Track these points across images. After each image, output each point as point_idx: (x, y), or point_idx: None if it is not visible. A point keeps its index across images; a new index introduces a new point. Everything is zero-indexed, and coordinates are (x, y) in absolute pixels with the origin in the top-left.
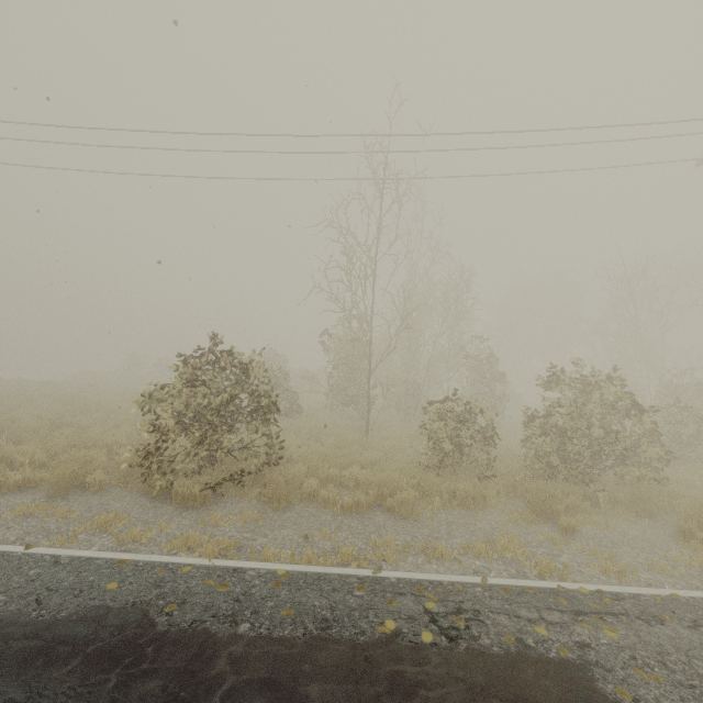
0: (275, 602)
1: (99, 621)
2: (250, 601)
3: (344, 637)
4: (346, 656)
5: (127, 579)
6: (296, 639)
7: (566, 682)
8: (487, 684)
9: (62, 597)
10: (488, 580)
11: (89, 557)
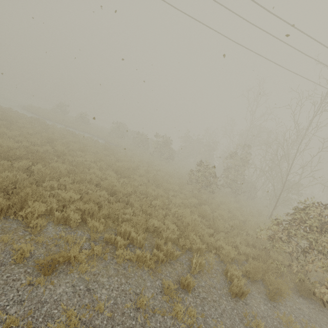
0: None
1: None
2: None
3: None
4: None
5: None
6: None
7: None
8: None
9: None
10: None
11: None
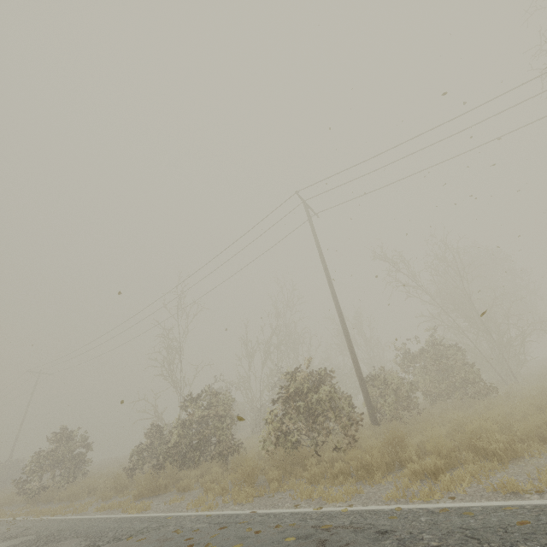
0: None
1: None
2: None
3: None
4: None
5: None
6: None
7: None
8: None
9: None
10: (14, 518)
11: None
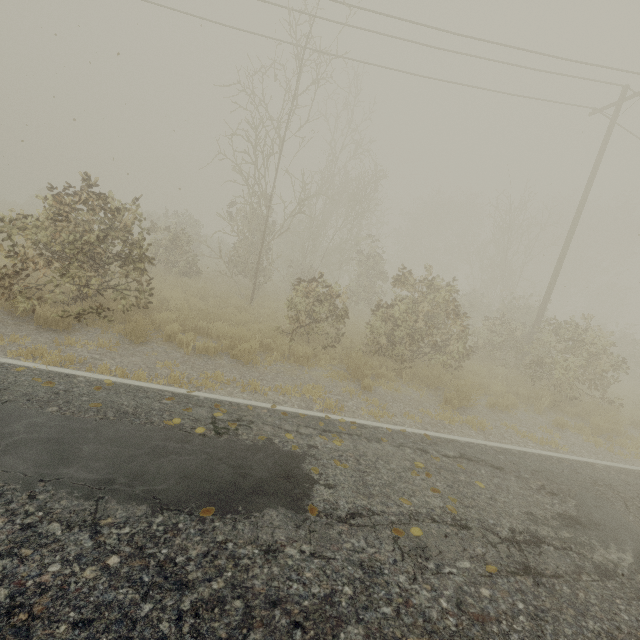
0: (89, 398)
1: None
2: (68, 395)
3: (134, 424)
4: (128, 433)
5: None
6: (92, 420)
7: (282, 462)
8: (224, 457)
9: None
10: (276, 407)
11: None
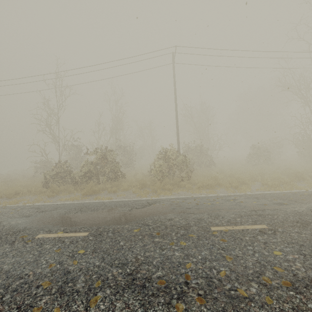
0: None
1: None
2: None
3: None
4: None
5: None
6: None
7: None
8: None
9: None
10: None
11: None
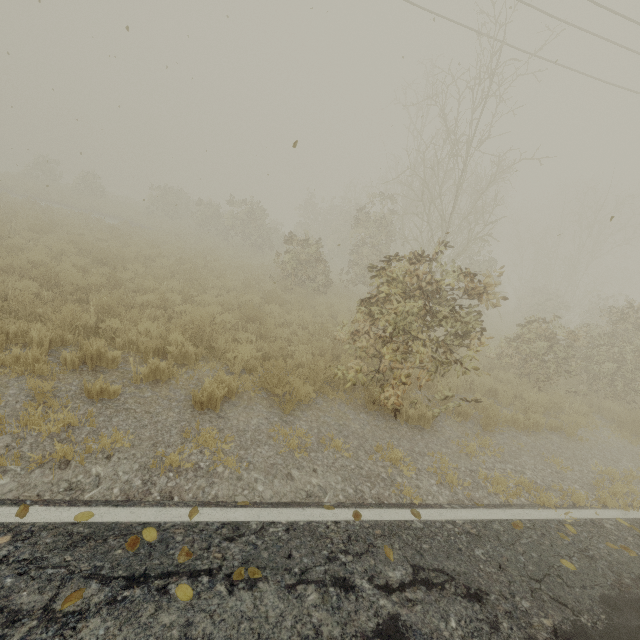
0: None
1: (636, 619)
2: None
3: None
4: None
5: (558, 551)
6: None
7: None
8: None
9: (561, 589)
10: None
11: (479, 521)
